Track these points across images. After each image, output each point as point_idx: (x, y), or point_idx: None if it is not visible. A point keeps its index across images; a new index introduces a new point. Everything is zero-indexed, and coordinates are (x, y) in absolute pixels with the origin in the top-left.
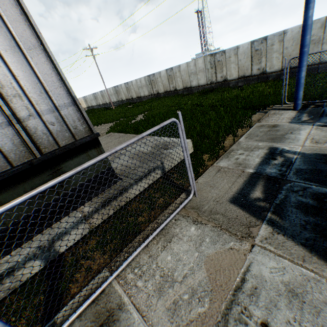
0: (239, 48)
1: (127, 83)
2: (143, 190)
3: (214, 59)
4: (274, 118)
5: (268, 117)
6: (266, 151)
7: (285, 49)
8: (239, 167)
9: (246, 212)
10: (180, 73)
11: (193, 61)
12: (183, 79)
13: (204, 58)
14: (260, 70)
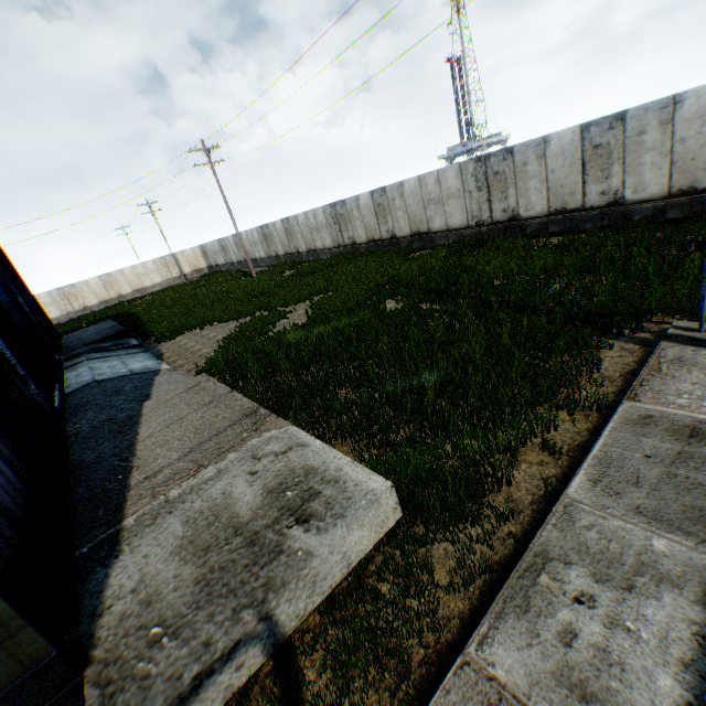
0: (549, 141)
1: (288, 219)
2: None
3: (485, 168)
4: (686, 385)
5: (661, 375)
6: (702, 616)
7: (680, 143)
8: None
9: None
10: (404, 199)
11: (433, 173)
12: (411, 215)
13: (459, 166)
14: (608, 195)
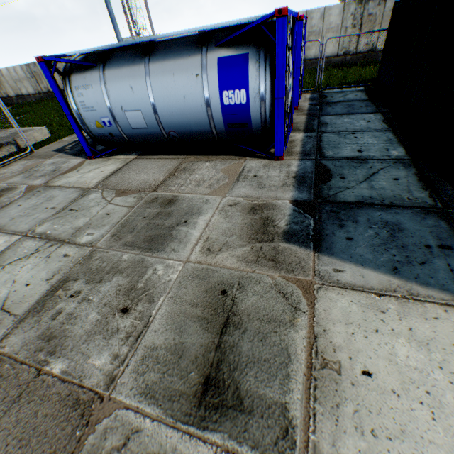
0: None
1: None
2: (1, 159)
3: None
4: None
5: None
6: None
7: None
8: (73, 139)
9: (58, 152)
10: None
11: None
12: None
13: None
14: None
